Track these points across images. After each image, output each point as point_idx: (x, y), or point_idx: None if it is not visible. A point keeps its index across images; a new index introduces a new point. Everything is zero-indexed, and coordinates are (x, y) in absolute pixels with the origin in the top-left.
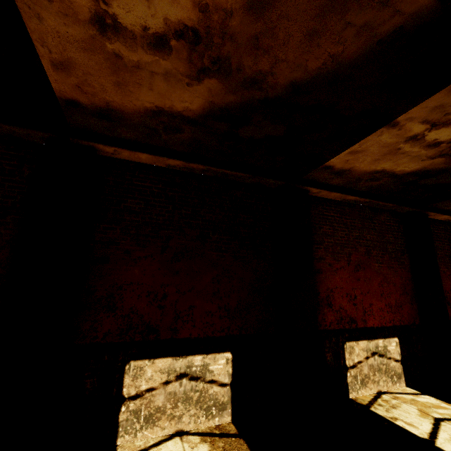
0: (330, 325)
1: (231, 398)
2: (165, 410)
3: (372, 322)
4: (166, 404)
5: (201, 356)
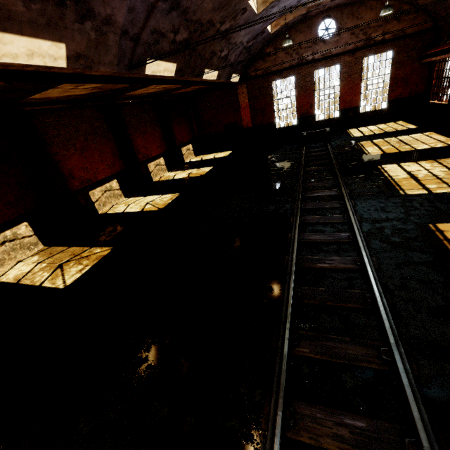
0: (78, 188)
1: (39, 239)
2: (5, 258)
3: (101, 177)
4: (4, 256)
5: (9, 231)
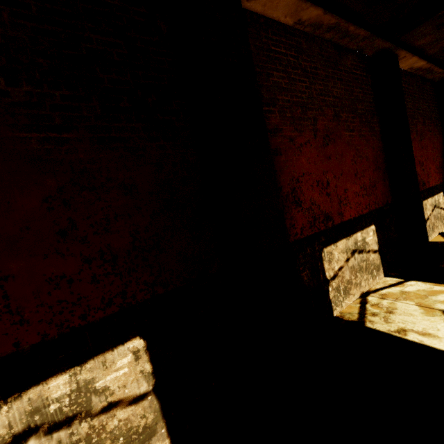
0: (301, 233)
1: (161, 411)
2: None
3: (349, 213)
4: None
5: (65, 376)
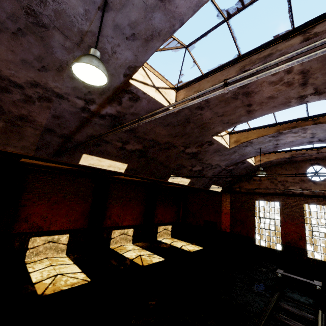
0: (23, 230)
1: None
2: None
3: (54, 228)
4: None
5: None
